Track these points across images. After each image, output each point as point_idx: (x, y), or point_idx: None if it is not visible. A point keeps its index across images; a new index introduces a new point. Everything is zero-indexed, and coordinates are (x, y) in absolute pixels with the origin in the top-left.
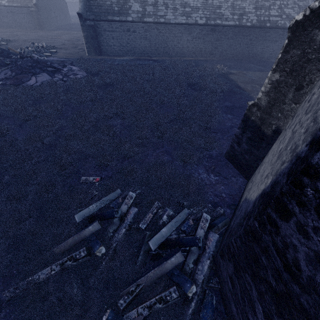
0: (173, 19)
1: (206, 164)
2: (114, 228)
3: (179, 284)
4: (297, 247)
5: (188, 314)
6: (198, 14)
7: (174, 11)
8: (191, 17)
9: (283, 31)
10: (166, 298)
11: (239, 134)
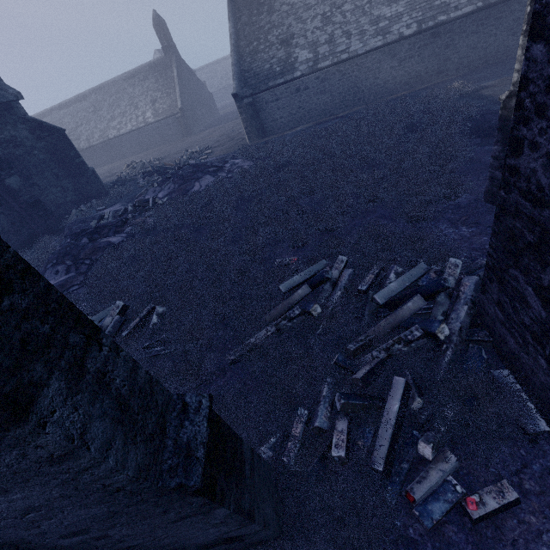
0: (361, 47)
1: (451, 217)
2: (327, 295)
3: (423, 328)
4: (535, 168)
5: (443, 363)
6: (402, 23)
7: (361, 36)
8: (390, 32)
9: None
10: (406, 338)
11: (498, 153)
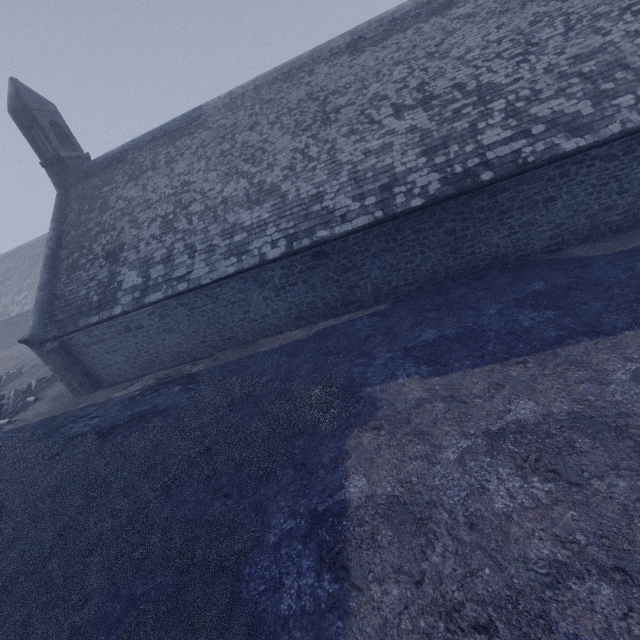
0: (206, 273)
1: None
2: None
3: None
4: None
5: None
6: (266, 237)
7: (209, 253)
8: (248, 251)
9: (557, 166)
10: None
11: None
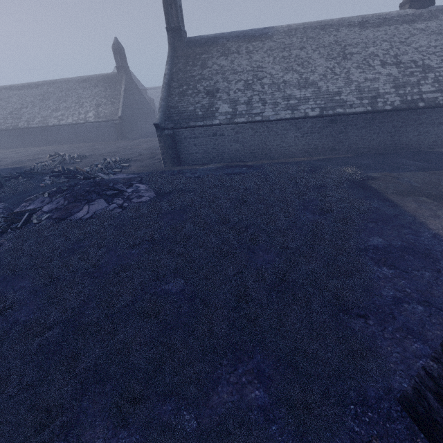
0: (273, 115)
1: (355, 430)
2: None
3: None
4: None
5: None
6: (308, 105)
7: (274, 106)
8: (298, 110)
9: None
10: None
11: (438, 376)
